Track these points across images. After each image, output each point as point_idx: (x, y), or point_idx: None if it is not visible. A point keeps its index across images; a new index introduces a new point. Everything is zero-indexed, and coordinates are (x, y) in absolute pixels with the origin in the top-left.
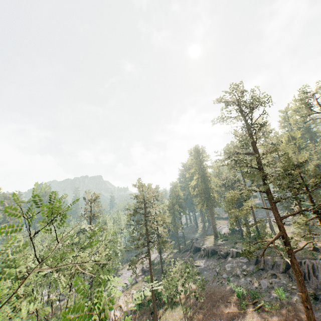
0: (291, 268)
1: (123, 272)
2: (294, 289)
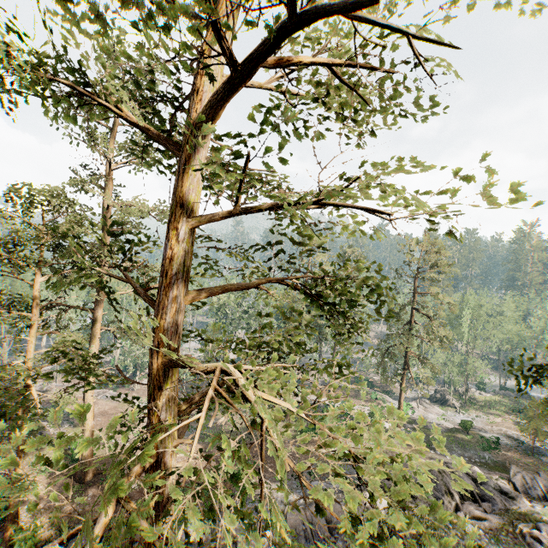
0: None
1: (474, 415)
2: None
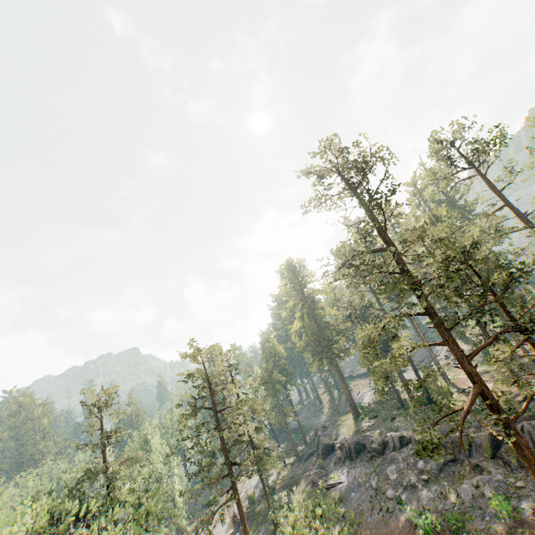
0: (502, 446)
1: None
2: (521, 488)
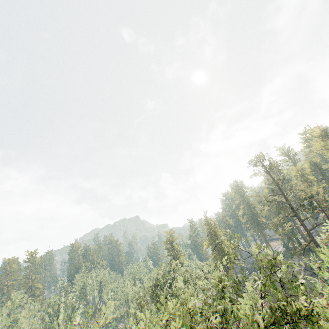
0: None
1: None
2: None
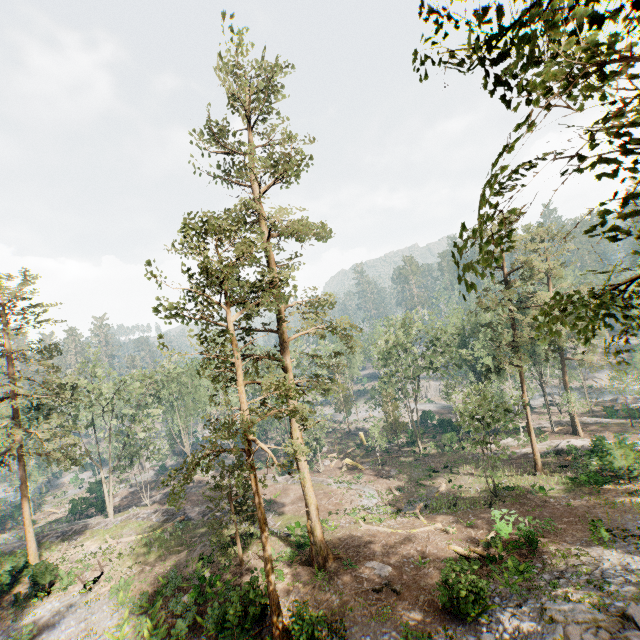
0: None
1: None
2: None
